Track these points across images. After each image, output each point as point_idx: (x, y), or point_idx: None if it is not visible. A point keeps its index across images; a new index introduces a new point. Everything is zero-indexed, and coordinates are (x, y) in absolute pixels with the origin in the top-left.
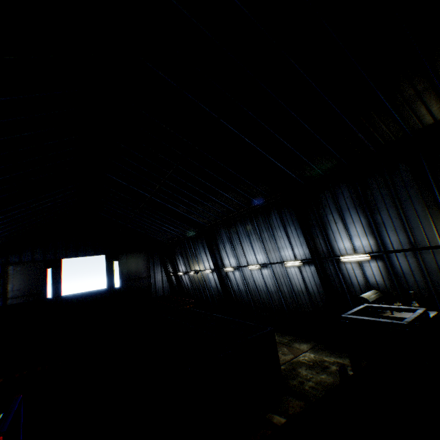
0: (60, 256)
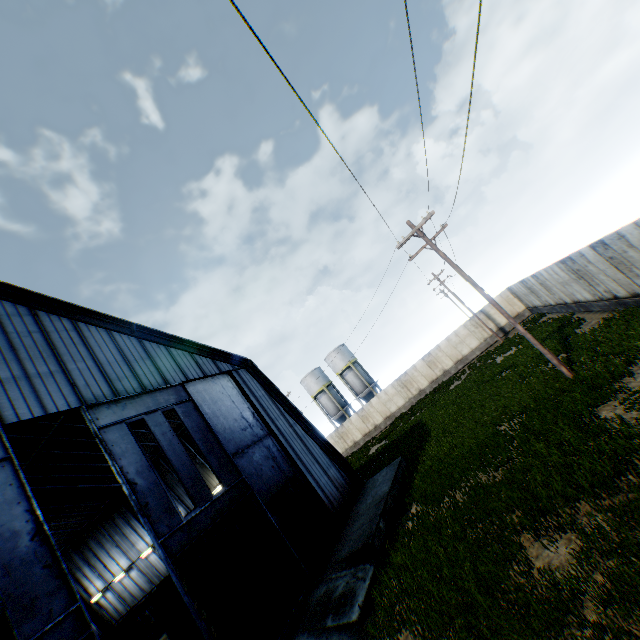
0: None
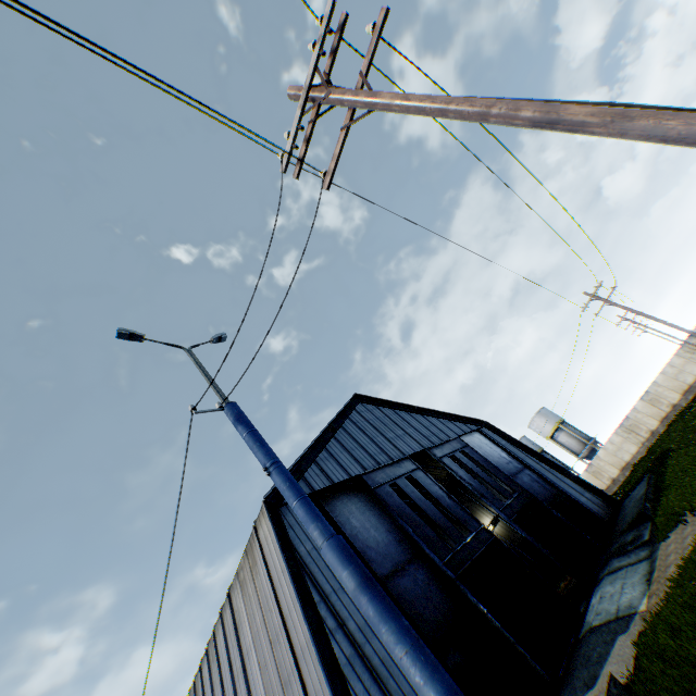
0: None
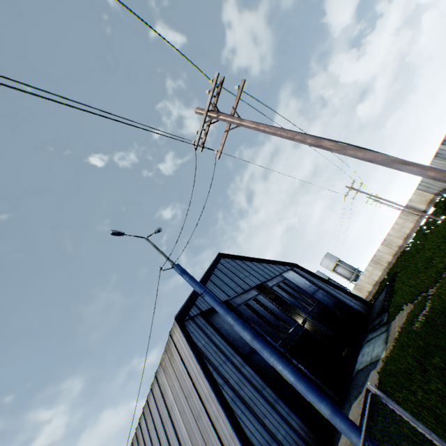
0: None
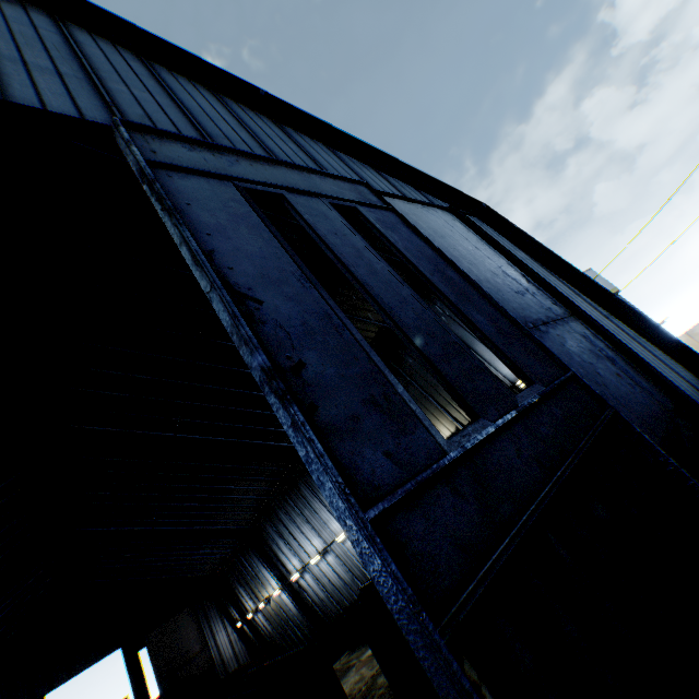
0: (40, 693)
